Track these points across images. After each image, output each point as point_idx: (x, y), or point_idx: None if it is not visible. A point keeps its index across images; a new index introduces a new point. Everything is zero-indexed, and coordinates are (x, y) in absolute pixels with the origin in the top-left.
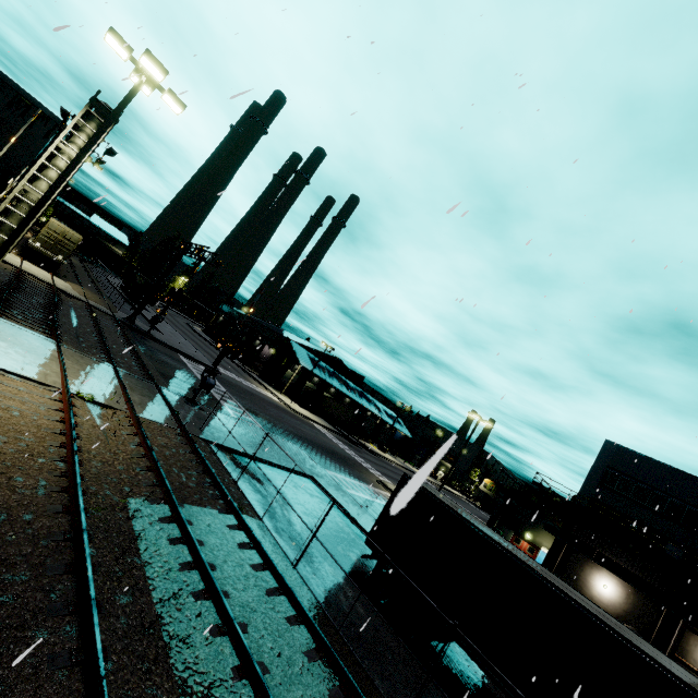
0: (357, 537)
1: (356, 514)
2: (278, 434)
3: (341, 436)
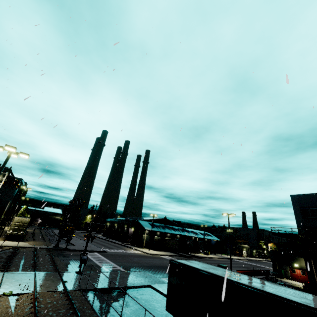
0: None
1: None
2: (135, 270)
3: (180, 256)
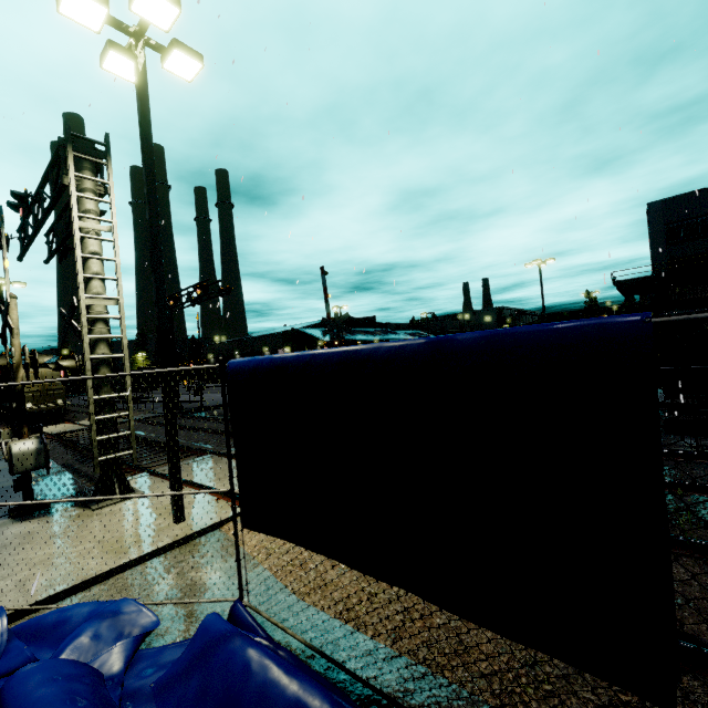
0: None
1: None
2: None
3: None
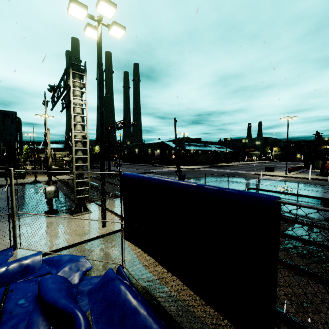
0: (304, 200)
1: (289, 191)
2: (208, 180)
3: (213, 167)
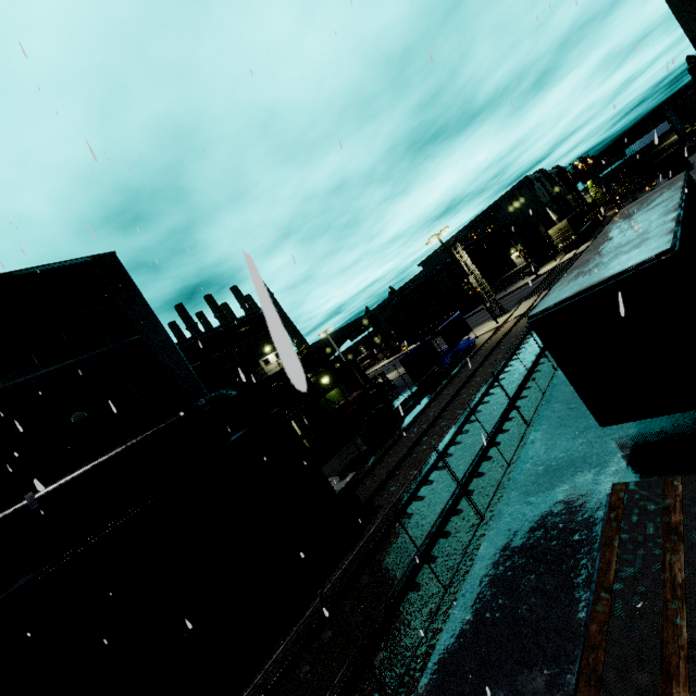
0: None
1: None
2: None
3: None
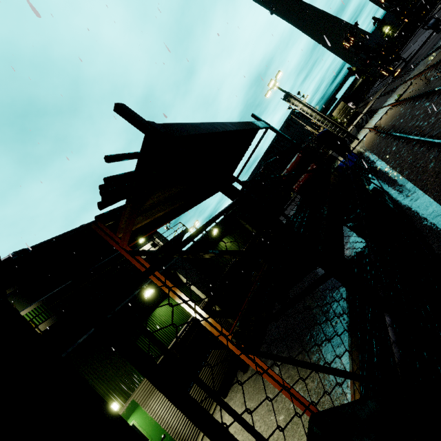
0: None
1: None
2: None
3: None
